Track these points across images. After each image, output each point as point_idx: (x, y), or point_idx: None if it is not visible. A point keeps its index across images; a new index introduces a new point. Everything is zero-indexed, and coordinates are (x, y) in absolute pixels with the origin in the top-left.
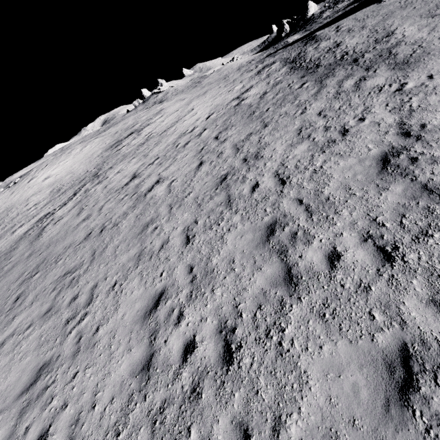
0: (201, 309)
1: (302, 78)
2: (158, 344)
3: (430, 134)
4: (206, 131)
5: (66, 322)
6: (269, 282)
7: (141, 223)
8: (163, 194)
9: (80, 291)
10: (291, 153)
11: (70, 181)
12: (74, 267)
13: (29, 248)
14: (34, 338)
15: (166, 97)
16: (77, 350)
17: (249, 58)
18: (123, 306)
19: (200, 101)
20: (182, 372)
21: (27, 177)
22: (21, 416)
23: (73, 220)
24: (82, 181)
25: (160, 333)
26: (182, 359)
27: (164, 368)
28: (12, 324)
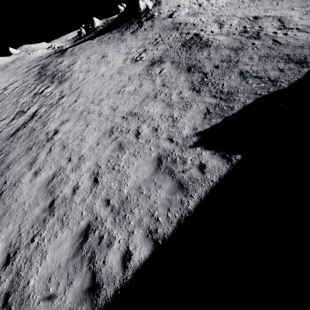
0: None
1: (35, 81)
2: None
3: (36, 117)
4: None
5: None
6: None
7: None
8: None
9: None
10: None
11: None
12: None
13: None
14: None
15: None
16: None
17: (42, 54)
18: None
19: None
20: None
21: None
22: None
23: None
24: None
25: None
26: None
27: None
28: None
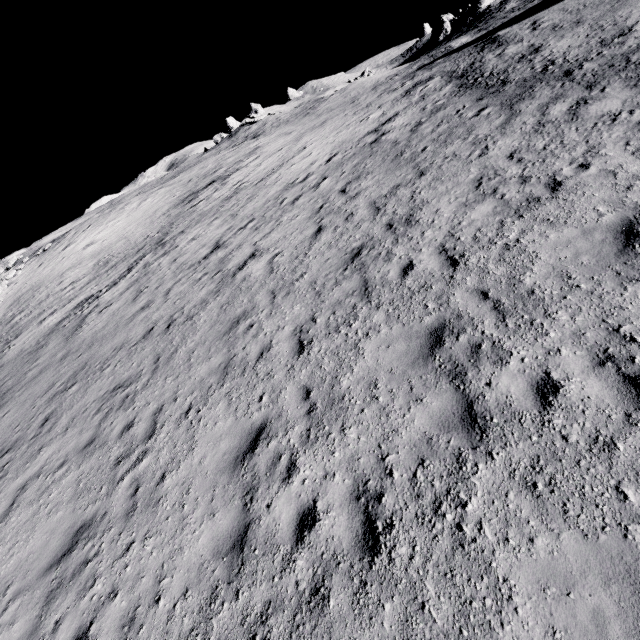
0: (325, 458)
1: (480, 100)
2: (257, 509)
3: None
4: (327, 181)
5: (116, 463)
6: (437, 422)
7: (229, 318)
8: (261, 274)
9: (136, 415)
10: (466, 217)
11: (123, 250)
12: (128, 378)
13: (64, 346)
14: (69, 483)
15: (263, 129)
16: (132, 508)
17: (389, 72)
18: (202, 445)
19: (316, 135)
20: (296, 559)
21: (61, 242)
22: (49, 602)
23: (126, 308)
24: (140, 250)
25: (260, 491)
26: (296, 538)
27: (267, 550)
28: (38, 458)
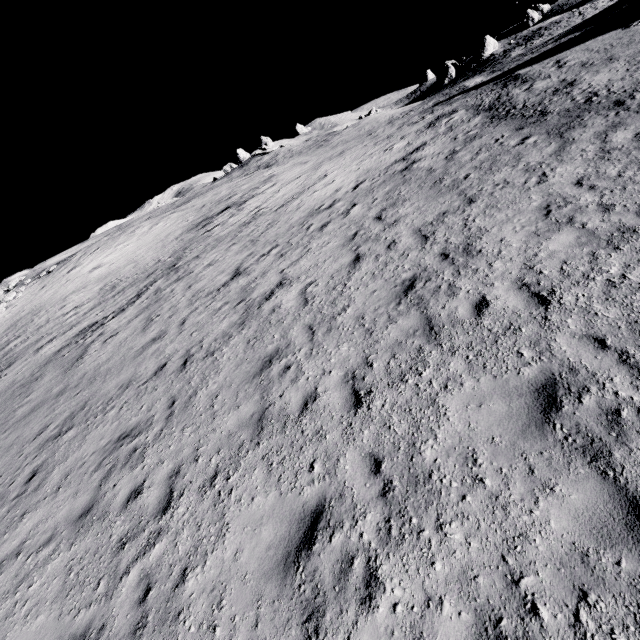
0: (421, 570)
1: (520, 130)
2: None
3: None
4: (357, 207)
5: (119, 545)
6: (588, 528)
7: (258, 356)
8: (293, 305)
9: (146, 477)
10: (543, 248)
11: (132, 274)
12: (136, 425)
13: (61, 380)
14: (56, 570)
15: (276, 160)
16: (140, 623)
17: (403, 109)
18: (235, 530)
19: (336, 164)
20: None
21: (67, 264)
22: None
23: (135, 338)
24: (150, 275)
25: (328, 617)
26: None
27: None
28: (19, 528)
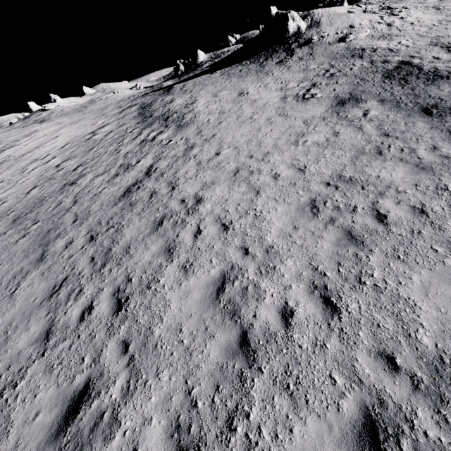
0: None
1: (137, 124)
2: None
3: (155, 174)
4: (54, 160)
5: None
6: (29, 262)
7: None
8: None
9: None
10: (93, 182)
11: None
12: None
13: None
14: None
15: (50, 117)
16: None
17: (133, 93)
18: None
19: (68, 129)
20: None
21: None
22: None
23: None
24: None
25: None
26: None
27: None
28: None
